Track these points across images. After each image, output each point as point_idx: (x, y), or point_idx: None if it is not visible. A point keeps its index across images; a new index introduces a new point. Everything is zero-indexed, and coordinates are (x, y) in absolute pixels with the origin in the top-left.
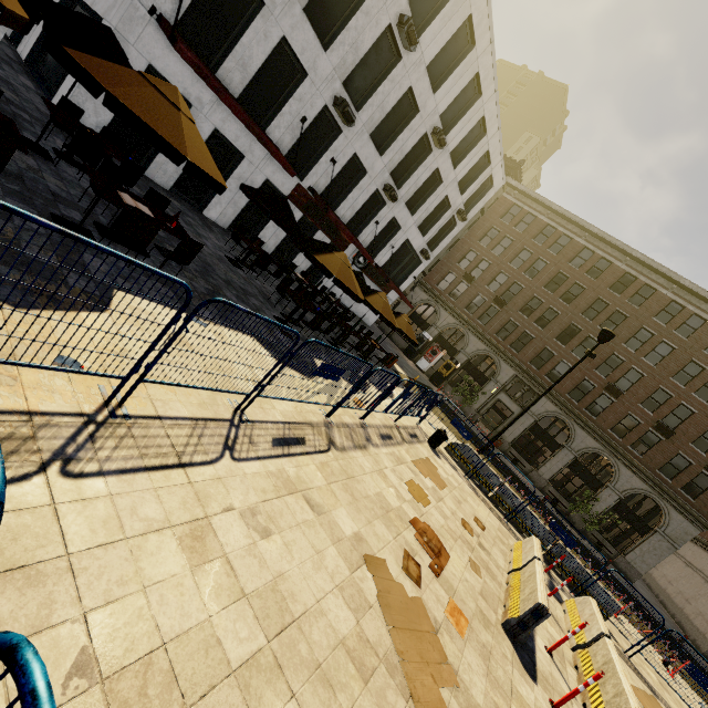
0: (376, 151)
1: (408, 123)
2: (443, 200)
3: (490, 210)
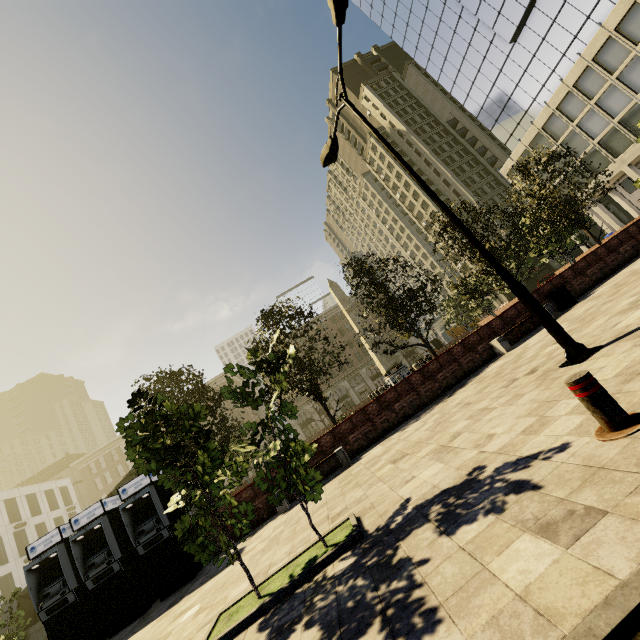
0: (4, 565)
1: (3, 543)
2: (55, 521)
3: (84, 479)
